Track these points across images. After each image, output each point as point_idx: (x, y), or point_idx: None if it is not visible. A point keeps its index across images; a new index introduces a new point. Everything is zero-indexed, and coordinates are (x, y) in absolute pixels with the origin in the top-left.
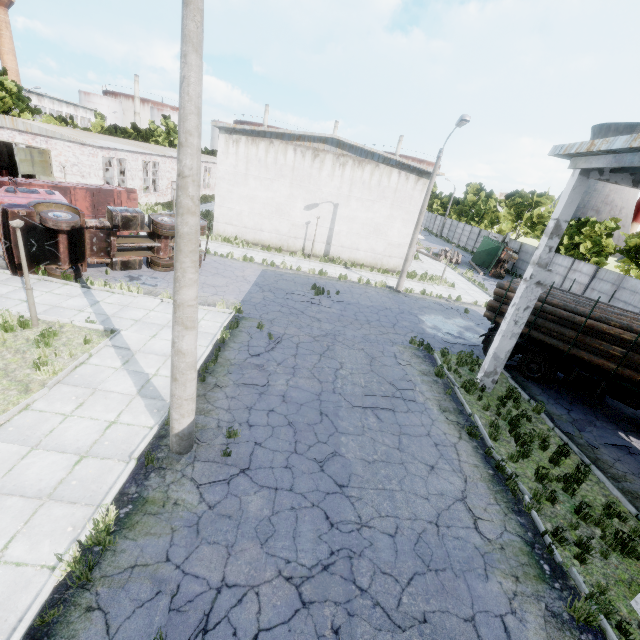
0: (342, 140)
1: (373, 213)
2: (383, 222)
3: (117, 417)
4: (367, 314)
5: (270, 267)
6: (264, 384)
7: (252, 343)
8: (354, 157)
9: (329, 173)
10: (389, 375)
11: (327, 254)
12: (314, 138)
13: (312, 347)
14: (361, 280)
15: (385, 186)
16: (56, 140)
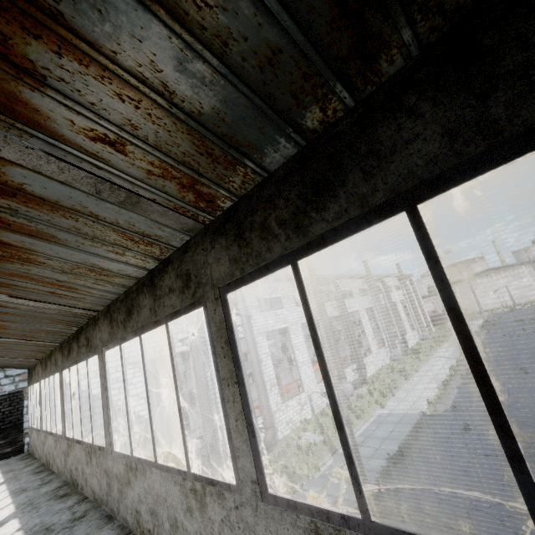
0: (493, 268)
1: (524, 282)
2: (531, 283)
3: (474, 326)
4: (531, 309)
5: (491, 313)
6: (498, 318)
7: (493, 319)
8: (501, 269)
9: (495, 278)
10: (534, 312)
11: (515, 304)
12: (483, 271)
13: (510, 315)
14: (531, 304)
15: (522, 272)
16: None
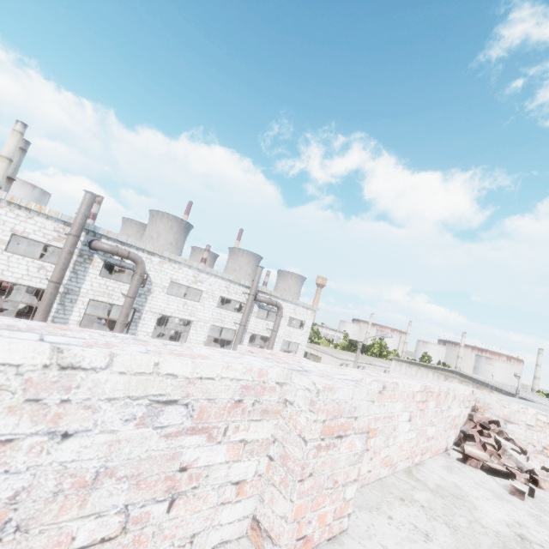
0: (462, 373)
1: None
2: None
3: None
4: None
5: None
6: None
7: None
8: (473, 383)
9: None
10: None
11: None
12: (445, 369)
13: None
14: None
15: None
16: (325, 354)
